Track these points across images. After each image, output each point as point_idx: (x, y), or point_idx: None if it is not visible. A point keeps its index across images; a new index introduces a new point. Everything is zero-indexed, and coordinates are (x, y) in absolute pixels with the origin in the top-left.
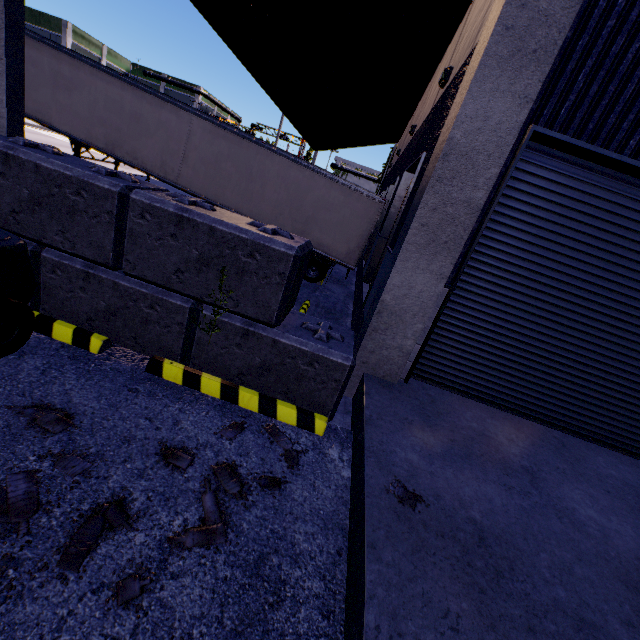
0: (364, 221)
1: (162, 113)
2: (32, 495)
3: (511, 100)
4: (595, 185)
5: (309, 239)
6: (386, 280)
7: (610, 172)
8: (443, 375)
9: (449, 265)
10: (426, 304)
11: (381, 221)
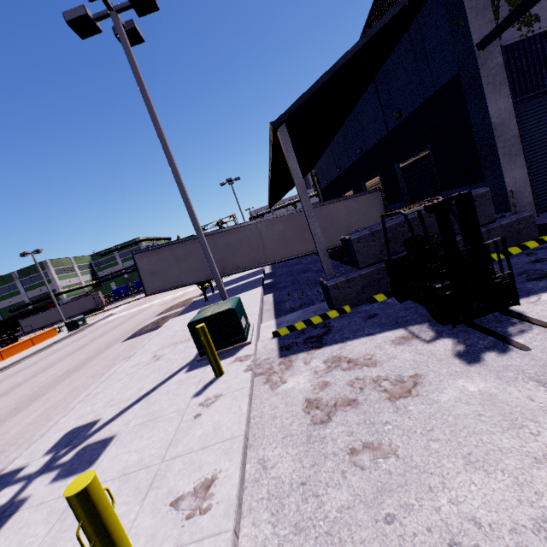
0: (376, 206)
1: (240, 234)
2: (540, 275)
3: (503, 100)
4: (542, 102)
5: None
6: (501, 184)
7: (541, 95)
8: (545, 205)
9: (522, 160)
10: (525, 180)
11: (385, 199)
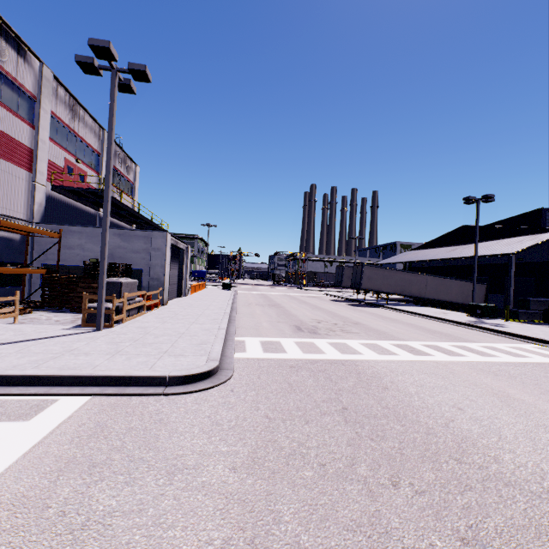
0: (482, 291)
1: (417, 278)
2: None
3: None
4: None
5: (468, 302)
6: None
7: None
8: None
9: None
10: None
11: (488, 290)
